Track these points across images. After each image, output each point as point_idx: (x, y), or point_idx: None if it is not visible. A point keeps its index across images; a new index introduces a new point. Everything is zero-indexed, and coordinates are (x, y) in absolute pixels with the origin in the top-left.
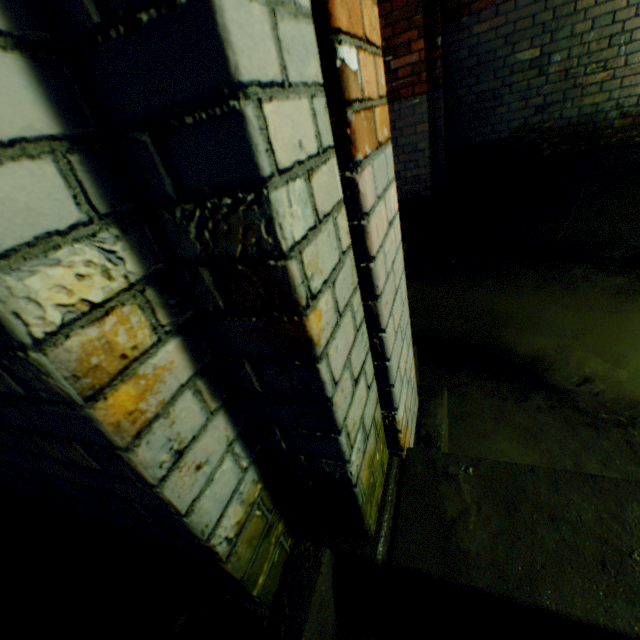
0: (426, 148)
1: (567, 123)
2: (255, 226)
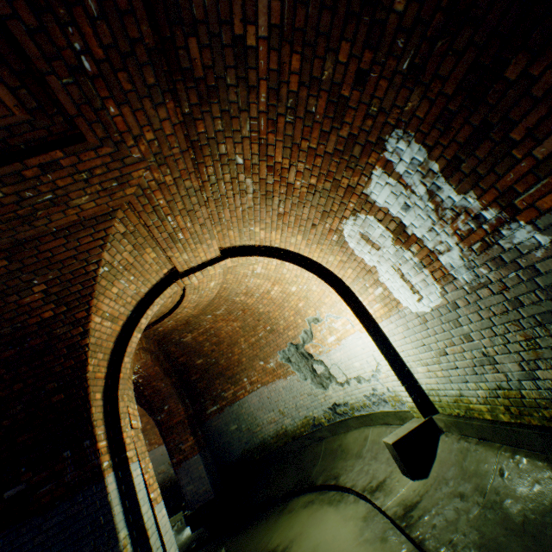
0: (206, 474)
1: (258, 444)
2: (142, 520)
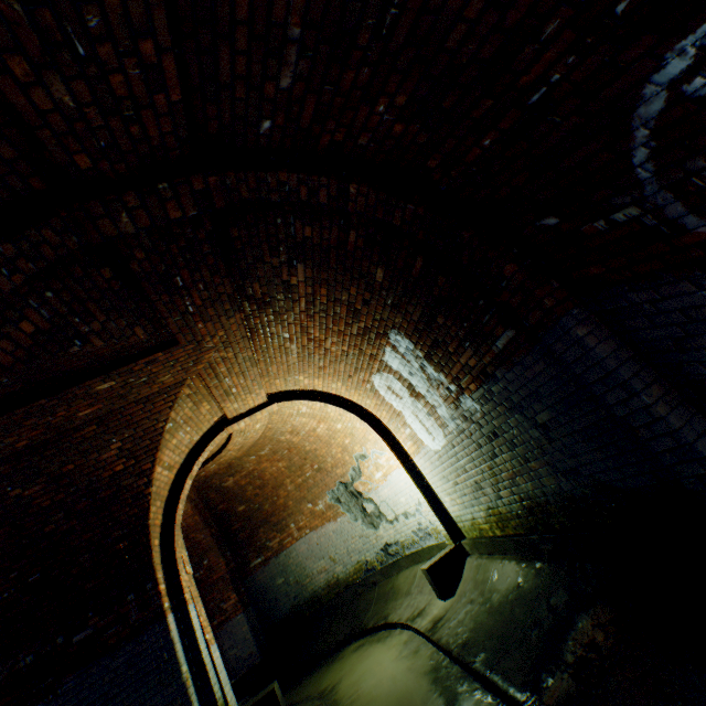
0: (251, 635)
1: (308, 598)
2: (201, 656)
